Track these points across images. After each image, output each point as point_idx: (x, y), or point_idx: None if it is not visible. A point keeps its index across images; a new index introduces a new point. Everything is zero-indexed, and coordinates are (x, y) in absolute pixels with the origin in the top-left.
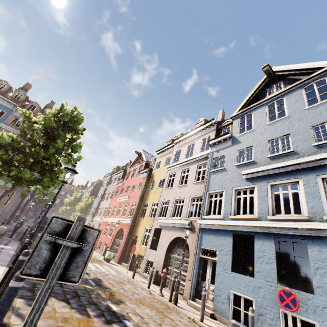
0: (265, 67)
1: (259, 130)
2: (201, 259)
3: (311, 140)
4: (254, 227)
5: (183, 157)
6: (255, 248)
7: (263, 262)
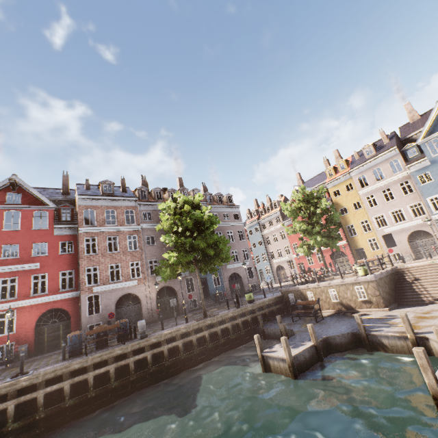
0: None
1: None
2: None
3: None
4: None
5: (373, 181)
6: None
7: None
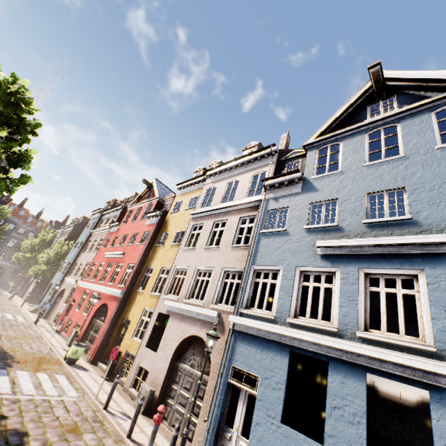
0: (375, 67)
1: (351, 173)
2: (228, 386)
3: (445, 204)
4: (330, 348)
5: (219, 200)
6: (328, 387)
7: (342, 419)
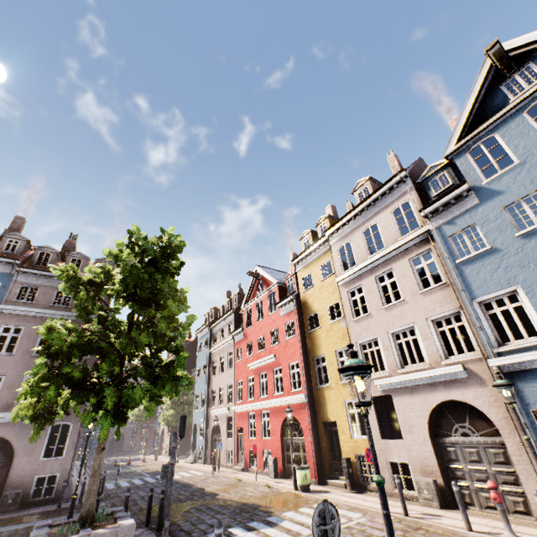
0: (493, 48)
1: (535, 158)
2: None
3: None
4: None
5: (363, 253)
6: None
7: None
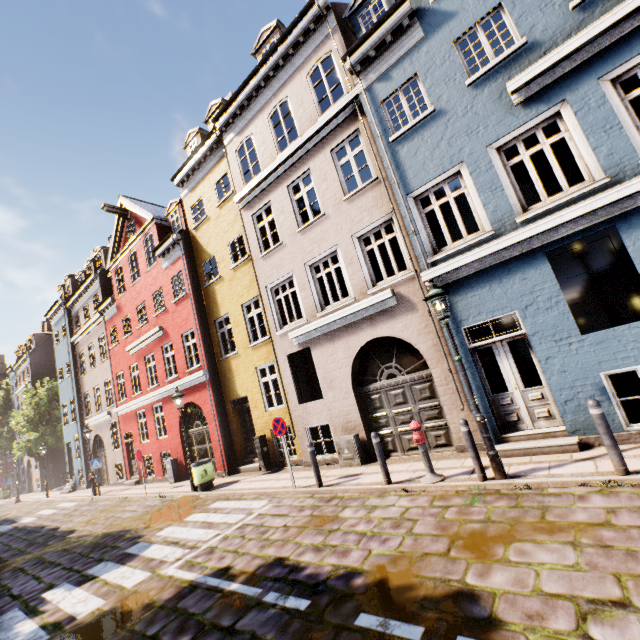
0: None
1: None
2: (472, 354)
3: None
4: (611, 206)
5: (271, 152)
6: (632, 253)
7: None
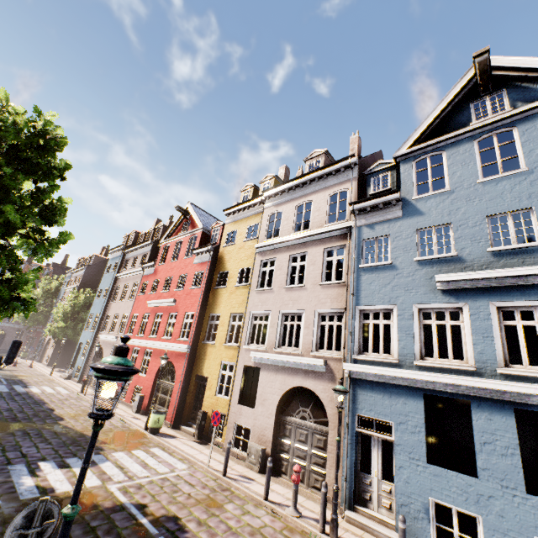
0: (482, 56)
1: (462, 191)
2: (357, 435)
3: None
4: (470, 387)
5: (289, 228)
6: (474, 425)
7: (494, 453)
